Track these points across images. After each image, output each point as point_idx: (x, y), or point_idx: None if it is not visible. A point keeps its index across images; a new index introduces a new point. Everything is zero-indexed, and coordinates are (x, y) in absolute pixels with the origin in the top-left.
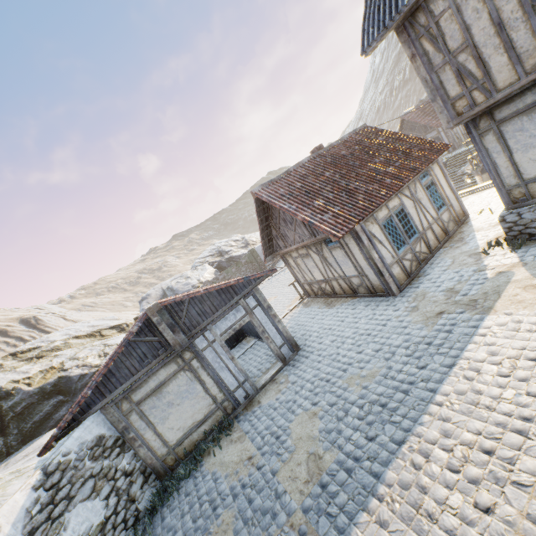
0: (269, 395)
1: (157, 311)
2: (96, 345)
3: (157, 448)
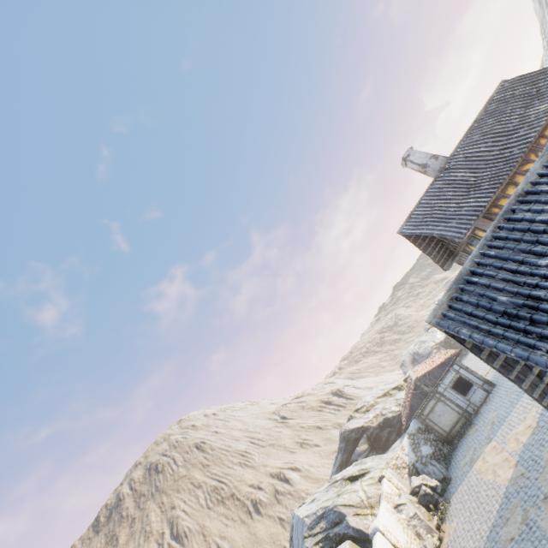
0: (483, 408)
1: (417, 380)
2: (391, 400)
3: (442, 432)
